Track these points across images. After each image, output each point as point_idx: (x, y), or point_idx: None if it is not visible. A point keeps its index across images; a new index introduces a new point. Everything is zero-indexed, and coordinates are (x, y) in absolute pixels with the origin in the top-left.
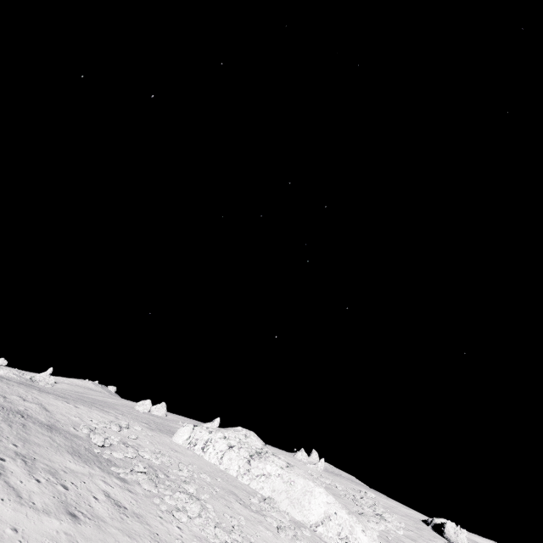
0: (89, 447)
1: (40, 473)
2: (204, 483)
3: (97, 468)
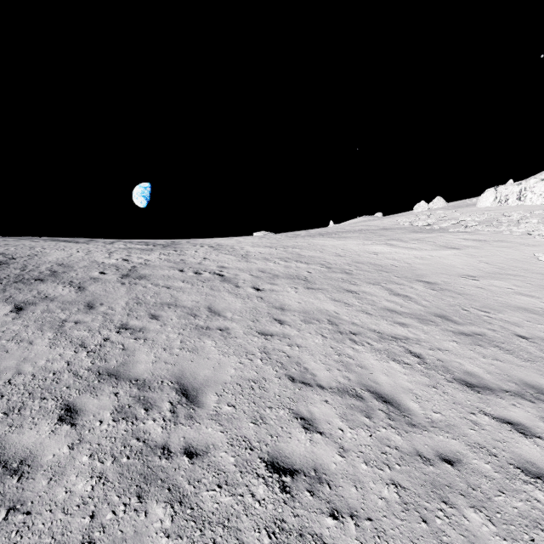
0: (420, 228)
1: (410, 241)
2: (543, 216)
3: (439, 233)
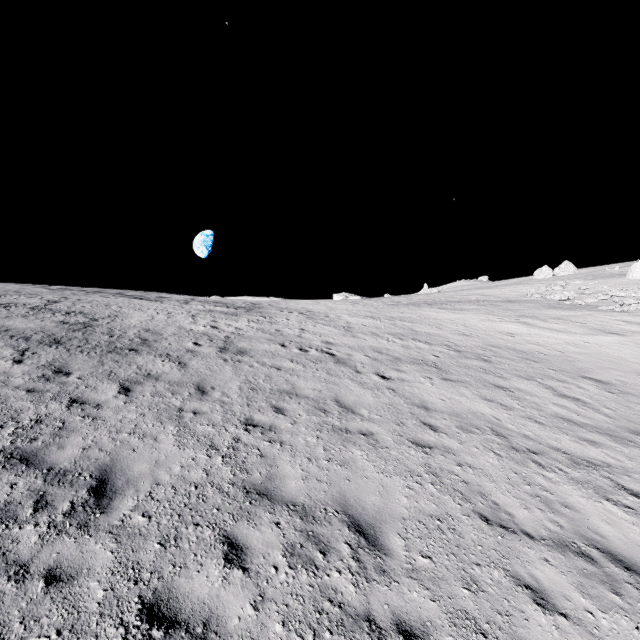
0: (557, 303)
1: (550, 320)
2: None
3: (586, 311)
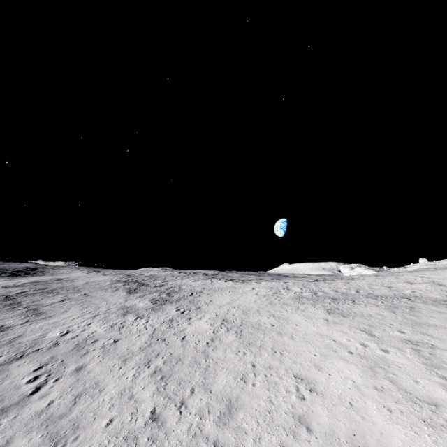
0: None
1: (445, 366)
2: None
3: None
